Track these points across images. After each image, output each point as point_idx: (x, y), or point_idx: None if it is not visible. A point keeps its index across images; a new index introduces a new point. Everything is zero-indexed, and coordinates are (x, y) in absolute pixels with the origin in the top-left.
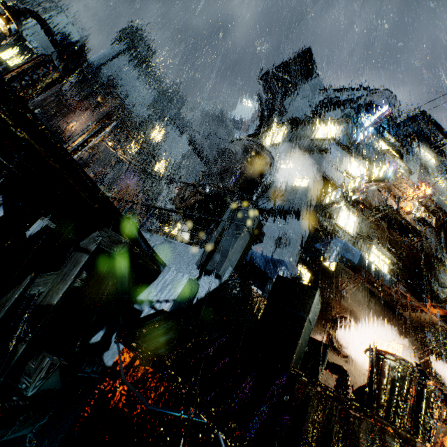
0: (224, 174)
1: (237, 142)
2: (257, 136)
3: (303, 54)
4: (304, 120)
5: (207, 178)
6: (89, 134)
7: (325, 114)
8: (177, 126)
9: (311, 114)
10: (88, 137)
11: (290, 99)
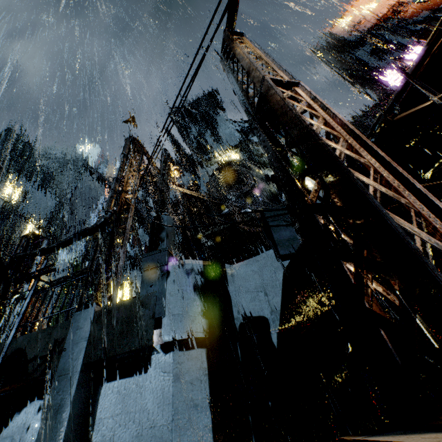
0: (254, 192)
1: (229, 164)
2: (206, 163)
3: (211, 93)
4: (253, 142)
5: (237, 200)
6: (163, 161)
7: (252, 139)
8: (88, 169)
9: (240, 139)
10: (163, 165)
11: (213, 130)
